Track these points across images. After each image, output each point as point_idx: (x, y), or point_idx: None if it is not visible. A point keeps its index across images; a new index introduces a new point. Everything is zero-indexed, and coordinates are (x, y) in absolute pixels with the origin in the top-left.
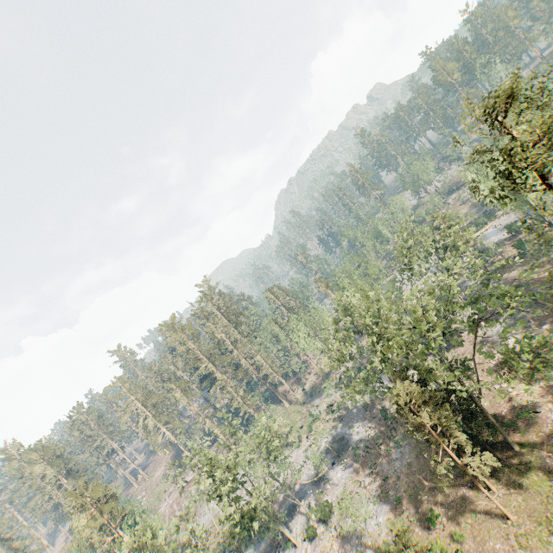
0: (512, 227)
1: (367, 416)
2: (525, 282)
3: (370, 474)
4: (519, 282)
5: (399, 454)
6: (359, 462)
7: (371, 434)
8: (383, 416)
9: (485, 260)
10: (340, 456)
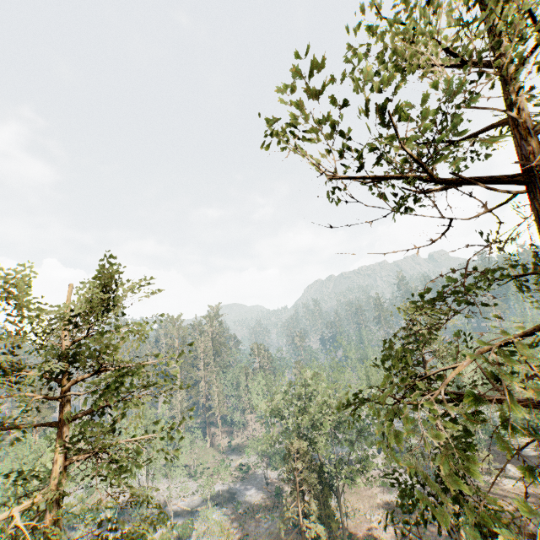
0: None
1: (264, 487)
2: None
3: (237, 526)
4: None
5: (268, 524)
6: (235, 515)
7: (258, 501)
8: (275, 492)
9: None
10: (223, 503)
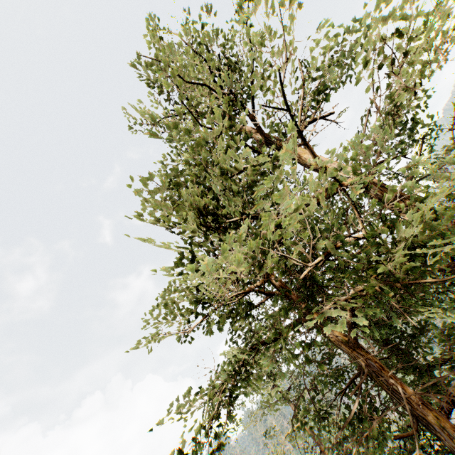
0: None
1: None
2: None
3: None
4: None
5: None
6: None
7: None
8: None
9: None
10: None
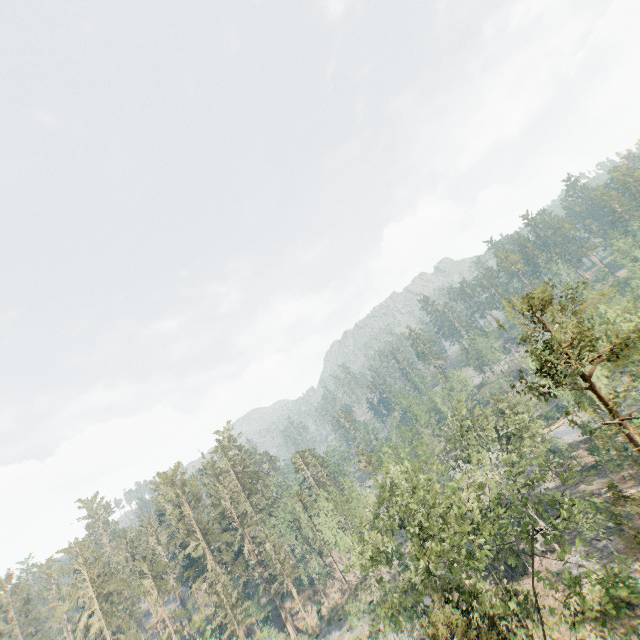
0: (587, 428)
1: None
2: (605, 500)
3: None
4: (599, 498)
5: None
6: None
7: None
8: None
9: (558, 463)
10: None
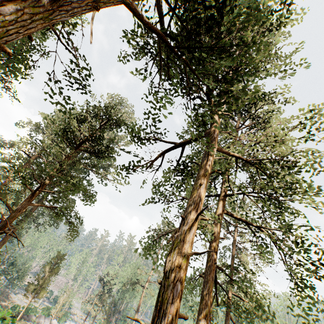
0: None
1: None
2: None
3: None
4: None
5: None
6: None
7: None
8: None
9: None
10: None
